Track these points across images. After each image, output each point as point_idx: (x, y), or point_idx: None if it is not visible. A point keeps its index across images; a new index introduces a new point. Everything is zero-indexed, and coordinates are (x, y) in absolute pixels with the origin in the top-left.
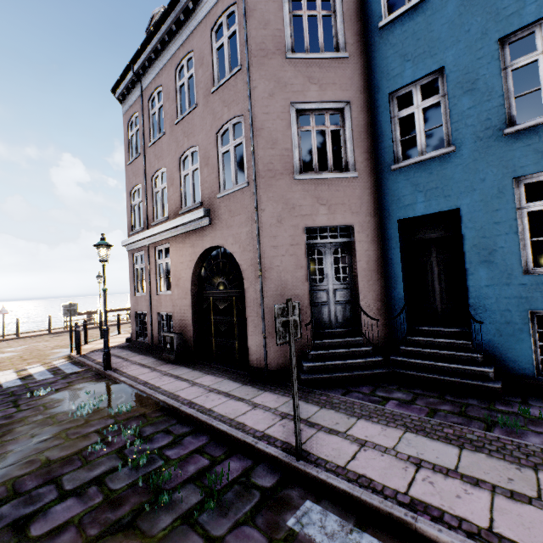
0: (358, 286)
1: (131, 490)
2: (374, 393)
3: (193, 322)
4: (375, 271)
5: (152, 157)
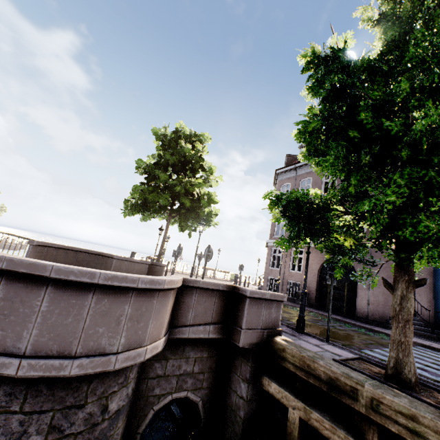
0: (418, 293)
1: (354, 330)
2: (428, 339)
3: (316, 289)
4: (428, 288)
5: None
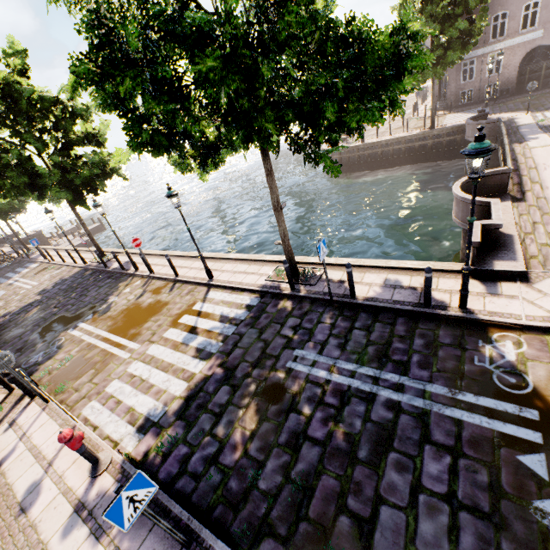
0: None
1: None
2: None
3: (516, 81)
4: None
5: (495, 5)
